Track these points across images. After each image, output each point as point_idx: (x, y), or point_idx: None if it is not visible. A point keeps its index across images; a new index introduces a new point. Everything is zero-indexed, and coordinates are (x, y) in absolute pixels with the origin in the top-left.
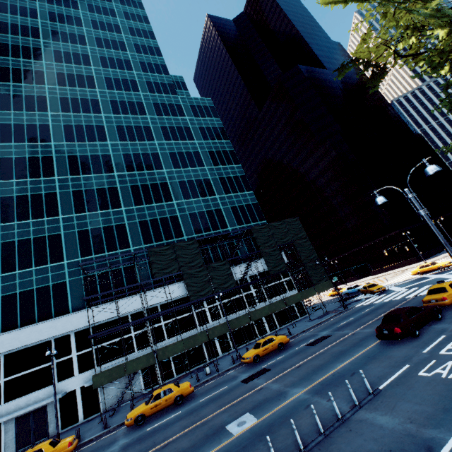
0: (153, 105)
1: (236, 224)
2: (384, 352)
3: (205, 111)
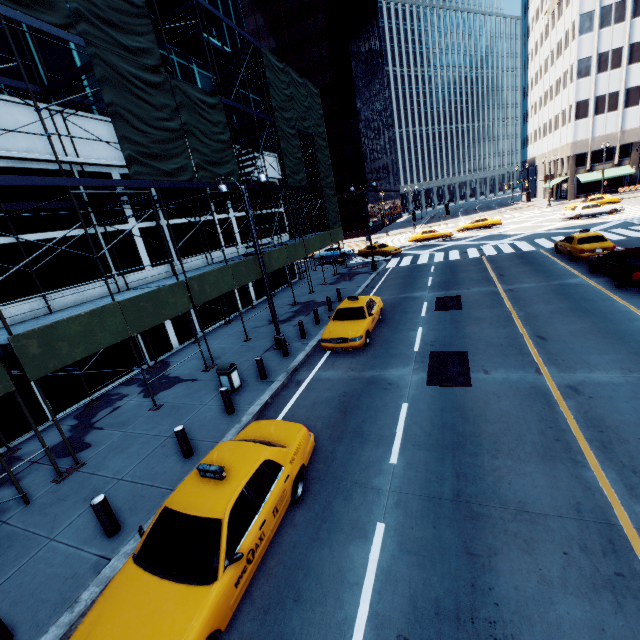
0: None
1: None
2: None
3: None
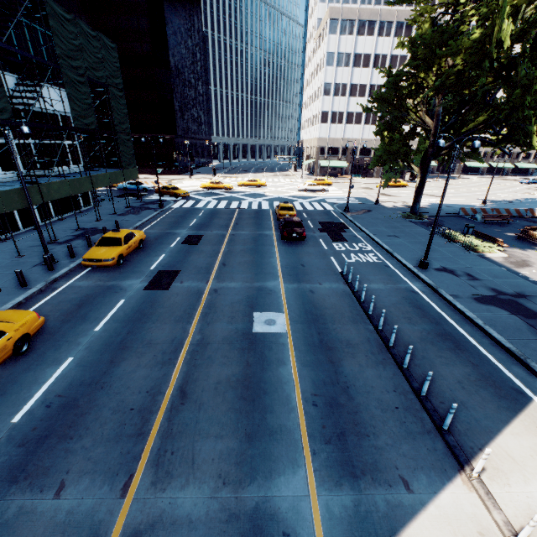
0: None
1: None
2: (297, 249)
3: None
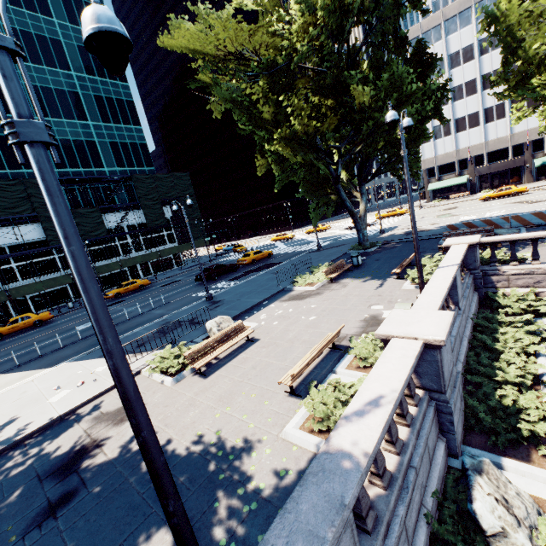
0: None
1: (116, 166)
2: (193, 288)
3: None
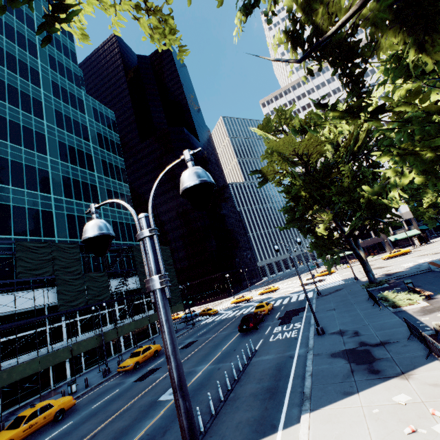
0: (52, 83)
1: (114, 239)
2: (245, 338)
3: (106, 120)
